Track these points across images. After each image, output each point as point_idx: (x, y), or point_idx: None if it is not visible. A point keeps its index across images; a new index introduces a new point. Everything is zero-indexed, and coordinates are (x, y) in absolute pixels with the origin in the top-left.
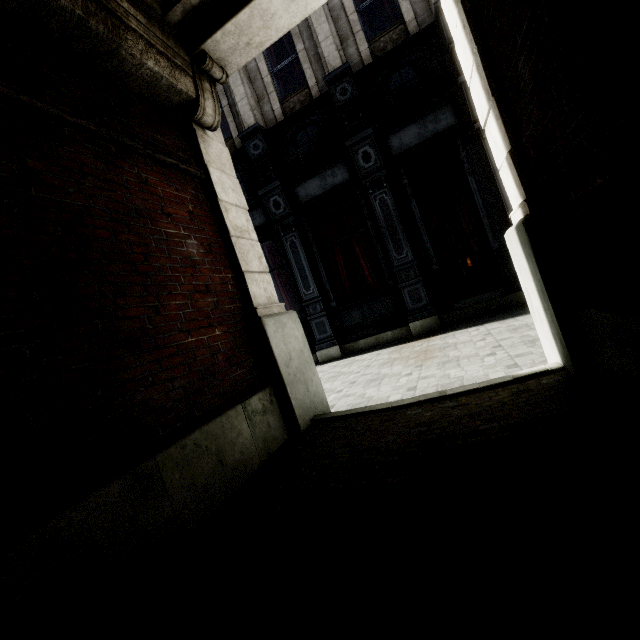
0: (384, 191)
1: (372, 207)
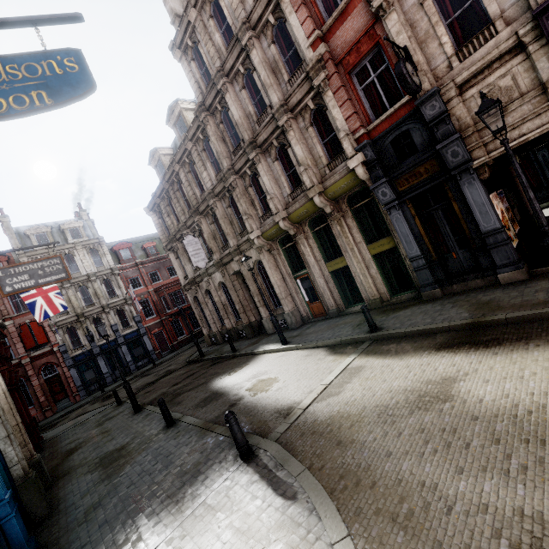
0: (543, 151)
1: (536, 157)
